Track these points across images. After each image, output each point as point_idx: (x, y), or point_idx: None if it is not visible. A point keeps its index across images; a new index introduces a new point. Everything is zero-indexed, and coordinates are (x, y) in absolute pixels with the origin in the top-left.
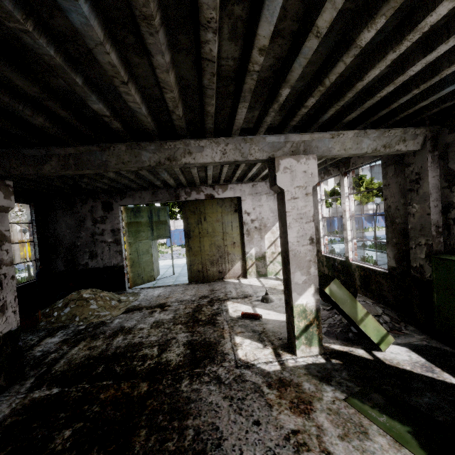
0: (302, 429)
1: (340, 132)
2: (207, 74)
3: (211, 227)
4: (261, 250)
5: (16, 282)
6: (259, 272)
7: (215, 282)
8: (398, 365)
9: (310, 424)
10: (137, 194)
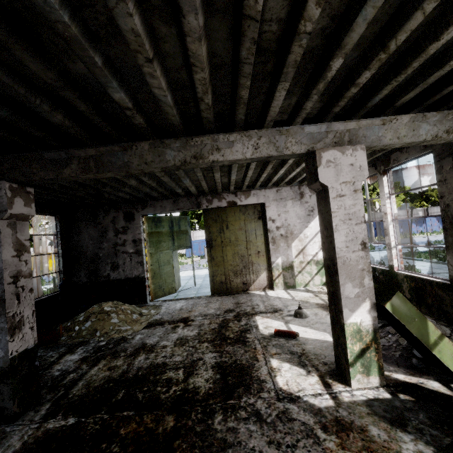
0: None
1: (393, 117)
2: (247, 41)
3: (234, 235)
4: (288, 259)
5: (42, 294)
6: (286, 283)
7: (239, 294)
8: None
9: None
10: (158, 203)
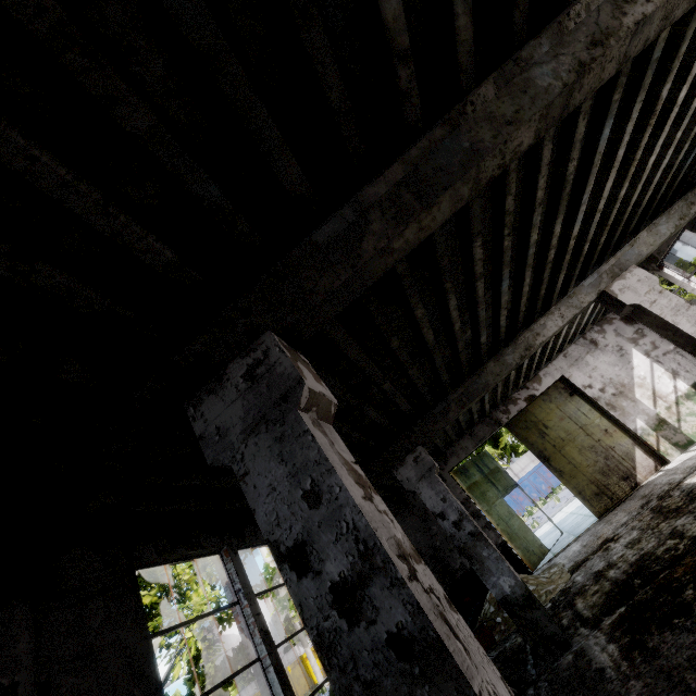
0: None
1: (634, 239)
2: (546, 270)
3: (560, 430)
4: (648, 415)
5: None
6: (677, 444)
7: (632, 494)
8: None
9: None
10: (456, 447)
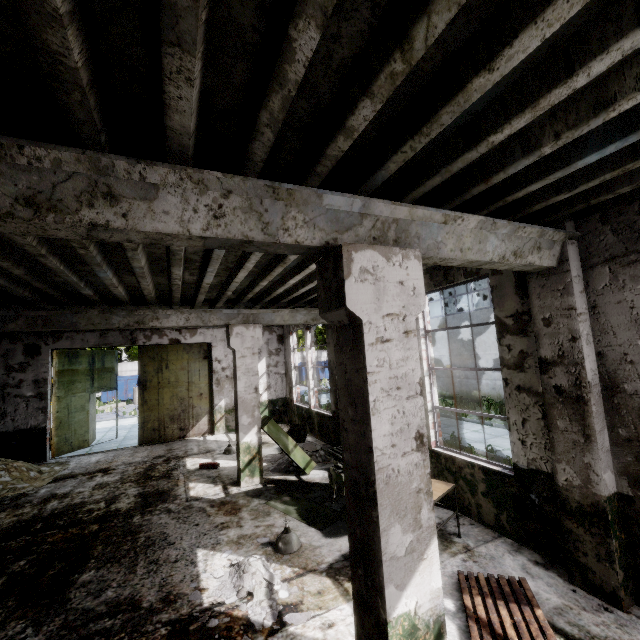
0: (229, 521)
1: (279, 309)
2: (175, 287)
3: (174, 376)
4: (232, 401)
5: None
6: (228, 427)
7: (174, 442)
8: (313, 480)
9: (235, 518)
10: (79, 336)
